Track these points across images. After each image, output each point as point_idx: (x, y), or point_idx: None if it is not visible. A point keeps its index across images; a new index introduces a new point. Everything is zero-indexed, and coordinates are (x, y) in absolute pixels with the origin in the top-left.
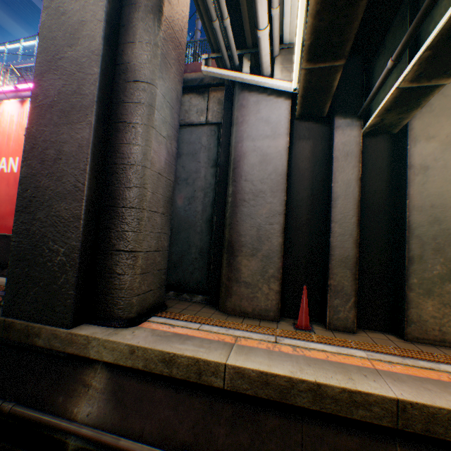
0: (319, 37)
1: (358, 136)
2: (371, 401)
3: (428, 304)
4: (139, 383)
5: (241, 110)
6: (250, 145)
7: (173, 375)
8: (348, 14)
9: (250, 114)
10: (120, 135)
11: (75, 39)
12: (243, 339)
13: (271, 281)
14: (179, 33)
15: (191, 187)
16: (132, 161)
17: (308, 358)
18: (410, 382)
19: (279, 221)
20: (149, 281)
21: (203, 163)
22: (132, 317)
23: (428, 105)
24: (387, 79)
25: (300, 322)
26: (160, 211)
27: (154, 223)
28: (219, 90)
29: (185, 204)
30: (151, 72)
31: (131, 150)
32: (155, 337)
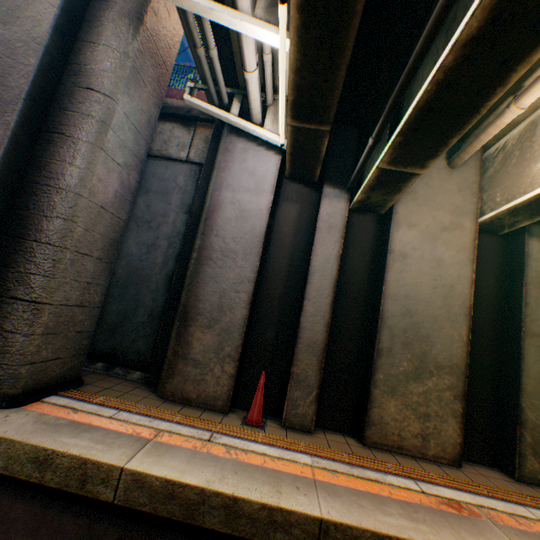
0: (302, 96)
1: (345, 209)
2: (293, 521)
3: (391, 404)
4: None
5: (225, 155)
6: (229, 196)
7: (46, 483)
8: (329, 80)
9: (235, 161)
10: (53, 149)
11: (13, 16)
12: (167, 434)
13: (227, 361)
14: (165, 51)
15: (154, 233)
16: (62, 184)
17: (239, 463)
18: (345, 497)
19: (247, 290)
20: (57, 345)
21: (174, 206)
22: (14, 394)
23: (413, 192)
24: (375, 157)
25: (251, 416)
26: (95, 254)
27: (82, 268)
28: (209, 127)
29: (143, 252)
30: (114, 83)
31: (64, 170)
32: (38, 425)
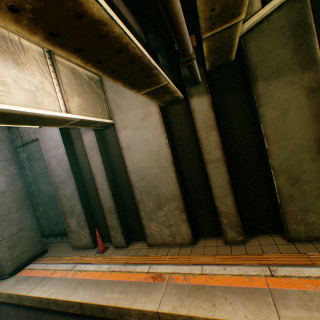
0: None
1: (93, 135)
2: (73, 304)
3: (153, 225)
4: (7, 307)
5: (39, 135)
6: (50, 155)
7: (15, 302)
8: None
9: (43, 136)
10: None
11: None
12: (57, 271)
13: (84, 228)
14: None
15: (48, 177)
16: None
17: (72, 279)
18: (101, 287)
19: (77, 195)
20: (20, 248)
21: None
22: (11, 271)
23: (119, 106)
24: None
25: (99, 248)
26: (14, 210)
27: (11, 219)
28: None
29: (49, 188)
30: None
31: None
32: (14, 282)
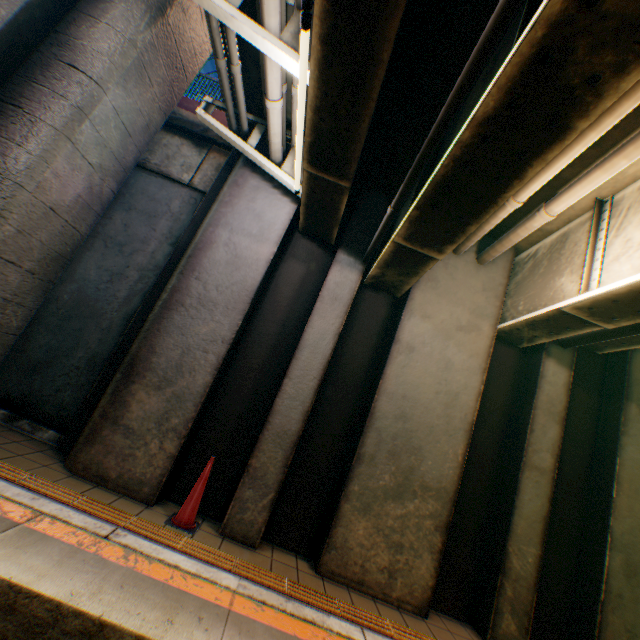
0: (322, 140)
1: (356, 282)
2: None
3: (361, 525)
4: None
5: (233, 188)
6: (225, 235)
7: None
8: (351, 129)
9: (242, 198)
10: (2, 122)
11: None
12: (49, 520)
13: (170, 437)
14: (188, 54)
15: (125, 259)
16: (0, 167)
17: (134, 574)
18: (261, 639)
19: (219, 351)
20: None
21: (159, 234)
22: None
23: (435, 280)
24: None
25: (182, 513)
26: (26, 265)
27: (1, 278)
28: (226, 154)
29: (103, 279)
30: (107, 69)
31: (8, 150)
32: None
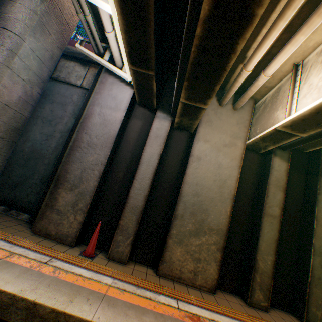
0: (133, 49)
1: (168, 126)
2: None
3: (178, 250)
4: None
5: (100, 84)
6: (98, 110)
7: None
8: (146, 40)
9: (105, 89)
10: None
11: None
12: (17, 256)
13: (79, 213)
14: (68, 16)
15: (53, 128)
16: None
17: (57, 279)
18: (119, 308)
19: (100, 169)
20: None
21: (68, 113)
22: None
23: (210, 121)
24: None
25: (87, 249)
26: None
27: None
28: (98, 68)
29: (43, 139)
30: (23, 28)
31: None
32: None
